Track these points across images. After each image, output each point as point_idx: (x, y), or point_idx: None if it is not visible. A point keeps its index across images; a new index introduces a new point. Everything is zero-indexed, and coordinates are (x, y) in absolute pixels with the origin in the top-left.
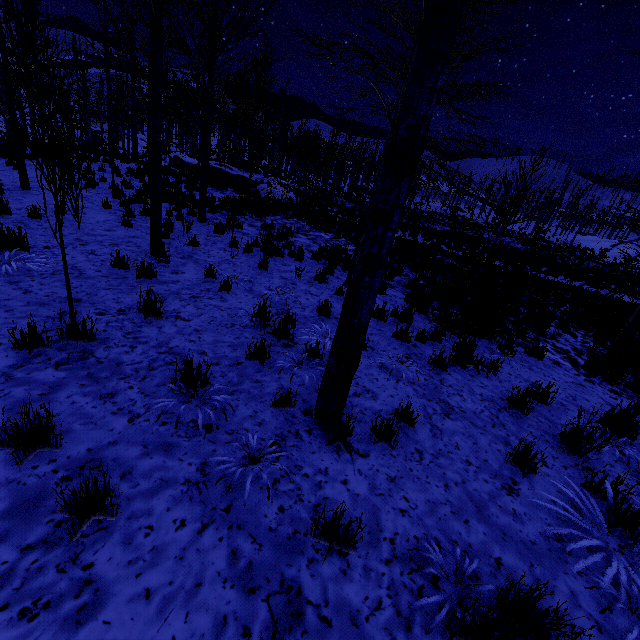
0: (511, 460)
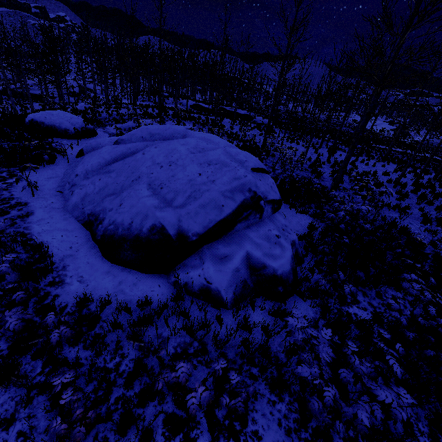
0: None
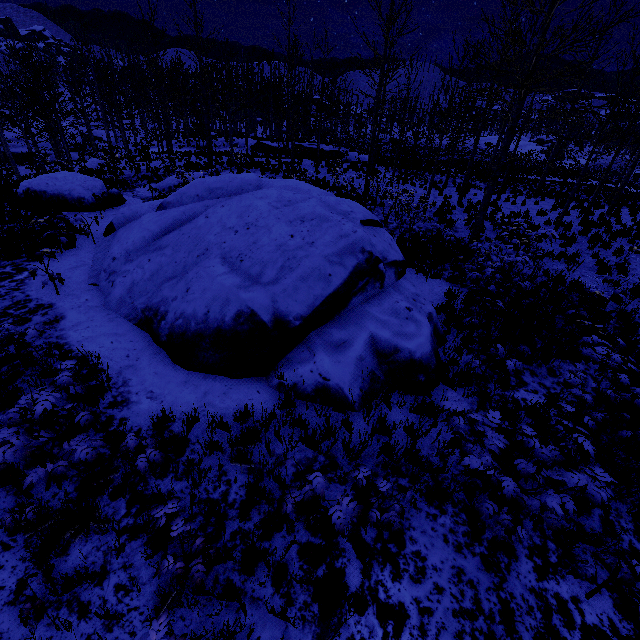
0: (631, 216)
